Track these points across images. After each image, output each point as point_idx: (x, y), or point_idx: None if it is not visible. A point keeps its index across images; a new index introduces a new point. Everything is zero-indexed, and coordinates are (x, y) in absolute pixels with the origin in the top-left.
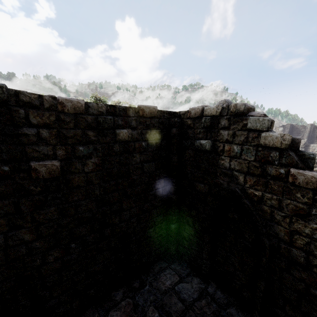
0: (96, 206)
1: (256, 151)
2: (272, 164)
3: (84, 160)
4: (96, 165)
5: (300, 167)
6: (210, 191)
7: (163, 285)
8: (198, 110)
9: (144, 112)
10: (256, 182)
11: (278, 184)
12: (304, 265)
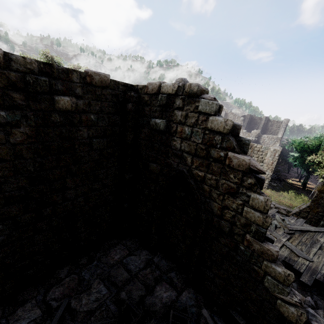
0: (31, 184)
1: (204, 134)
2: (215, 147)
3: (8, 128)
4: (28, 136)
5: (236, 151)
6: (161, 171)
7: (111, 259)
8: (156, 86)
9: (93, 79)
10: (201, 163)
11: (218, 166)
12: (229, 233)
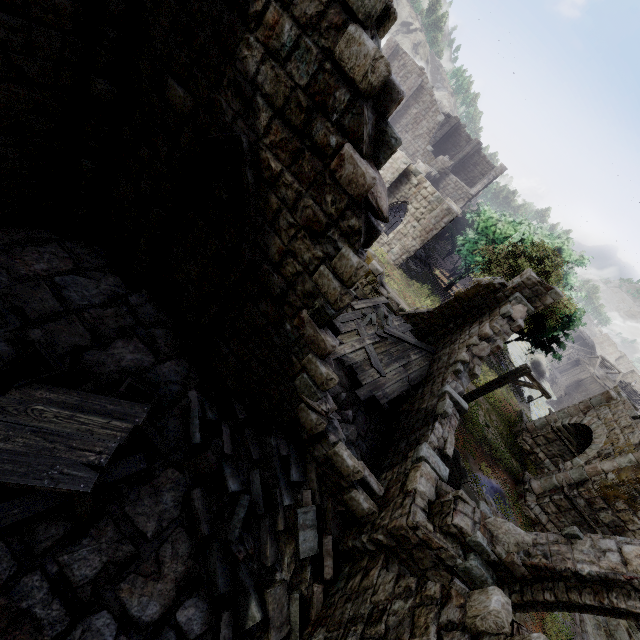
0: None
1: (320, 67)
2: (327, 118)
3: None
4: None
5: (361, 149)
6: (193, 118)
7: (24, 267)
8: None
9: None
10: (285, 141)
11: (314, 165)
12: (277, 299)
